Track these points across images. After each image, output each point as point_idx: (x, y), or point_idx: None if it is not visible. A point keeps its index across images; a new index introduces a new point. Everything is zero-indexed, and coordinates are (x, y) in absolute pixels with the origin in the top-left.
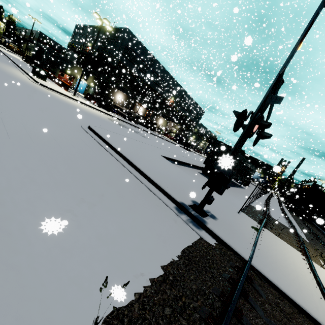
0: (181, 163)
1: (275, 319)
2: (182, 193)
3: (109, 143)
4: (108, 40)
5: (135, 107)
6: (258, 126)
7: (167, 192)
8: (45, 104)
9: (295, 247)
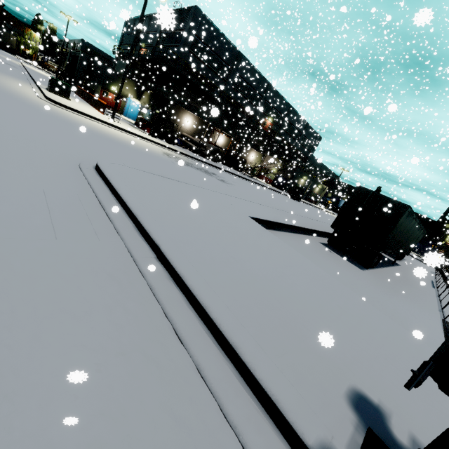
0: (288, 228)
1: None
2: (312, 364)
3: (123, 201)
4: (168, 32)
5: (213, 136)
6: None
7: (265, 389)
8: (22, 125)
9: None
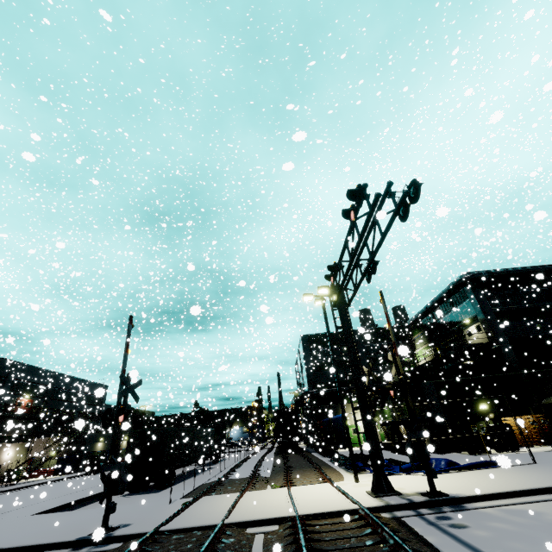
0: (79, 503)
1: (171, 545)
2: (79, 531)
3: None
4: None
5: None
6: (124, 414)
7: (55, 542)
8: None
9: (238, 491)
